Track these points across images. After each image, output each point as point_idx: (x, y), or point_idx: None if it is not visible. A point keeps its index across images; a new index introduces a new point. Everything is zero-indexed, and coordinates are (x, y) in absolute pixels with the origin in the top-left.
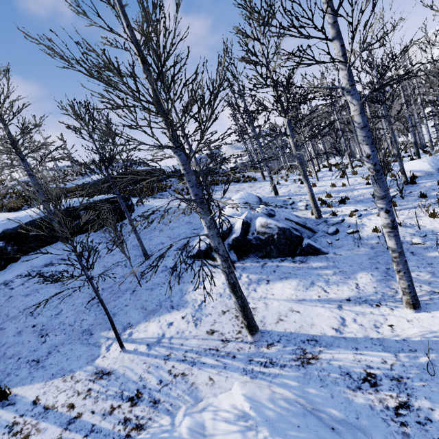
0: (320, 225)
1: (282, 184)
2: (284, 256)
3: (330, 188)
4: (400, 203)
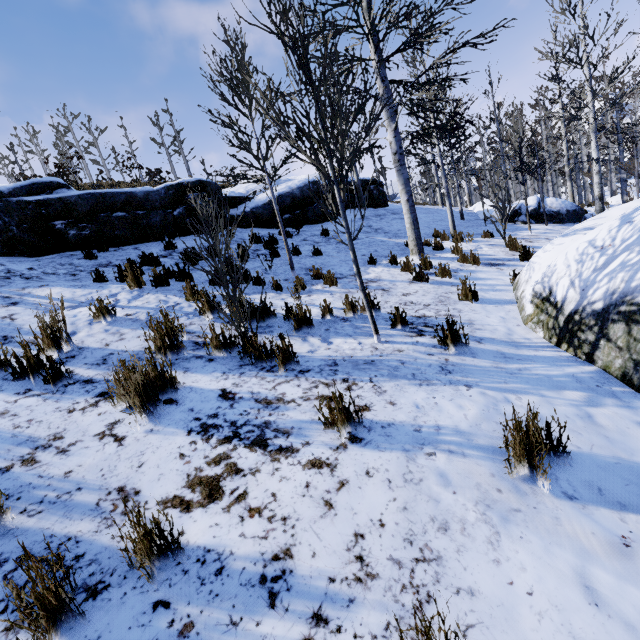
0: None
1: None
2: (572, 222)
3: None
4: None
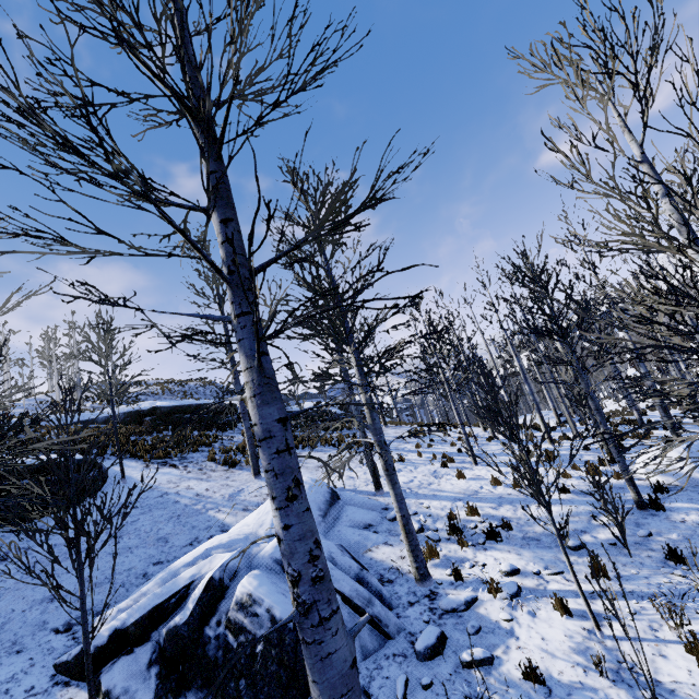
0: (415, 606)
1: (409, 463)
2: None
3: (490, 488)
4: (622, 567)
